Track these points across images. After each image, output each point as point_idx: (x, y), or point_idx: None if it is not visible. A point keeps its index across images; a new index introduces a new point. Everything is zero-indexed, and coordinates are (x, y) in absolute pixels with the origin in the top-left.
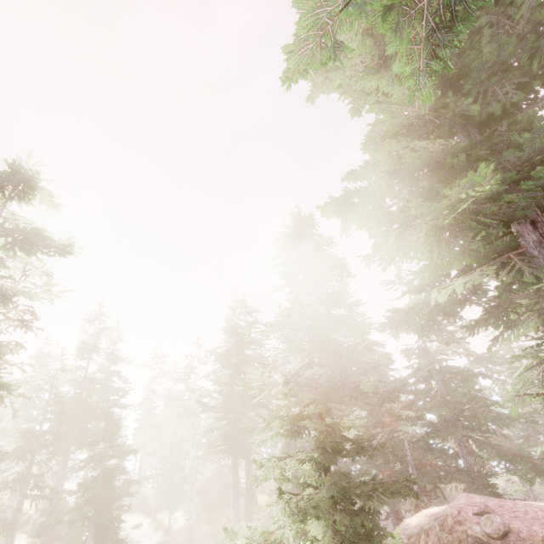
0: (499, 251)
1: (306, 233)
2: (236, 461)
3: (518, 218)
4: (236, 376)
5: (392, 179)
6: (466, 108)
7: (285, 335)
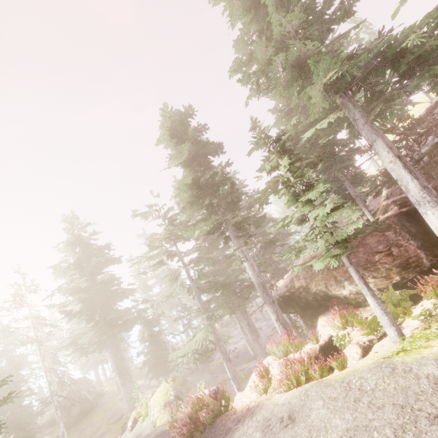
0: (330, 109)
1: (185, 121)
2: (115, 350)
3: (339, 91)
4: (91, 281)
5: (284, 65)
6: (311, 32)
7: (188, 197)
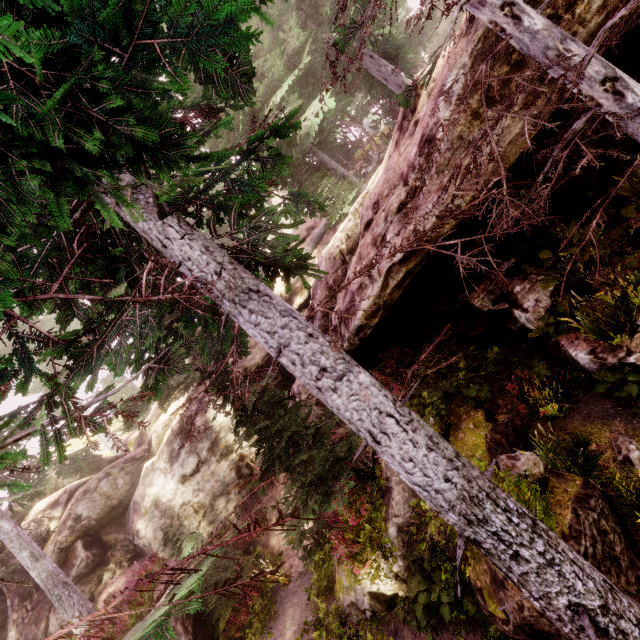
0: None
1: None
2: None
3: None
4: None
5: None
6: None
7: None
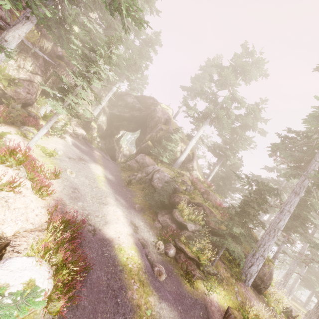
0: None
1: None
2: None
3: None
4: None
5: None
6: None
7: None
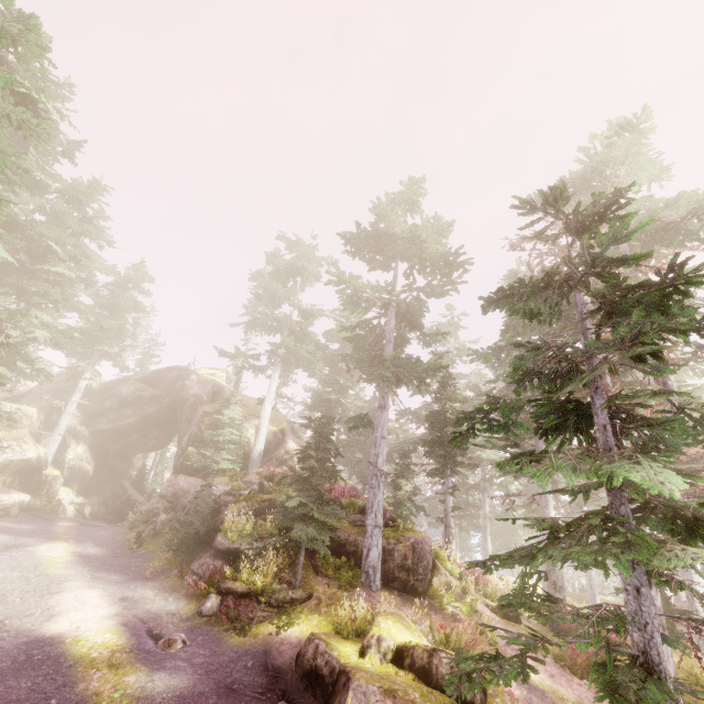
0: None
1: None
2: None
3: None
4: None
5: None
6: None
7: None
